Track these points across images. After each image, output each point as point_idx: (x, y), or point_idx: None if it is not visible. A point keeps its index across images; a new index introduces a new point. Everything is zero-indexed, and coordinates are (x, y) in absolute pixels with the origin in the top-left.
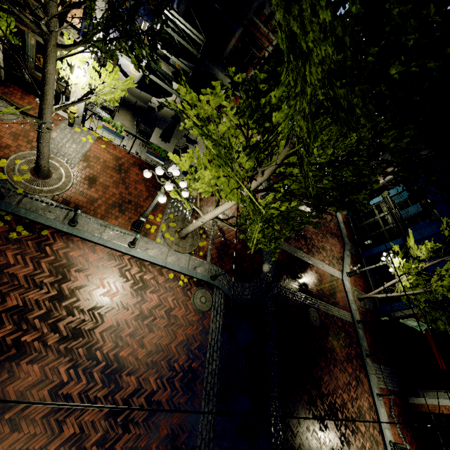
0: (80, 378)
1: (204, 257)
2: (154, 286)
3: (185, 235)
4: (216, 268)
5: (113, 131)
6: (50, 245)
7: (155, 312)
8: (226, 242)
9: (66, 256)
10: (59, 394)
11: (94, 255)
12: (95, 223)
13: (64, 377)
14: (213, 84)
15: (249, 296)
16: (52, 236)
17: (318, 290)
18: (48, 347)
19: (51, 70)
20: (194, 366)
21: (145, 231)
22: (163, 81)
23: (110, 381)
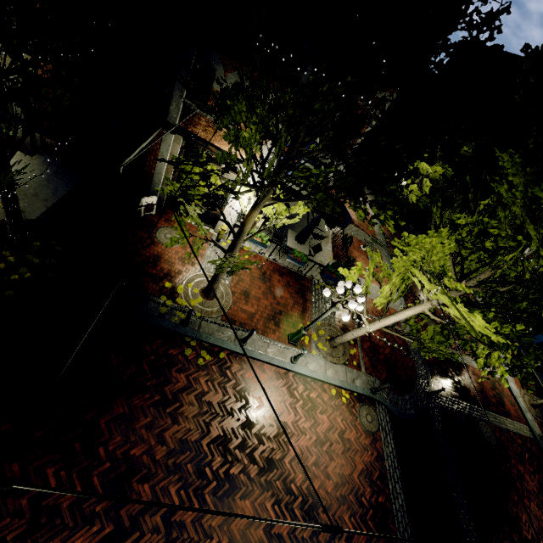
0: (285, 516)
1: (358, 367)
2: (321, 405)
3: (339, 344)
4: (372, 379)
5: (259, 242)
6: (229, 368)
7: (330, 436)
8: (374, 346)
9: (243, 379)
10: (272, 533)
11: (264, 375)
12: (258, 340)
13: (271, 514)
14: (441, 230)
15: (412, 410)
16: (228, 358)
17: (482, 397)
18: (252, 480)
19: (256, 215)
20: (381, 501)
21: (300, 343)
22: (307, 191)
23: (310, 519)
